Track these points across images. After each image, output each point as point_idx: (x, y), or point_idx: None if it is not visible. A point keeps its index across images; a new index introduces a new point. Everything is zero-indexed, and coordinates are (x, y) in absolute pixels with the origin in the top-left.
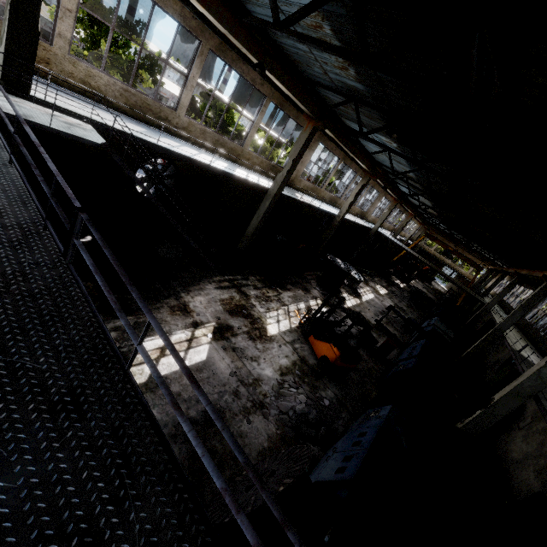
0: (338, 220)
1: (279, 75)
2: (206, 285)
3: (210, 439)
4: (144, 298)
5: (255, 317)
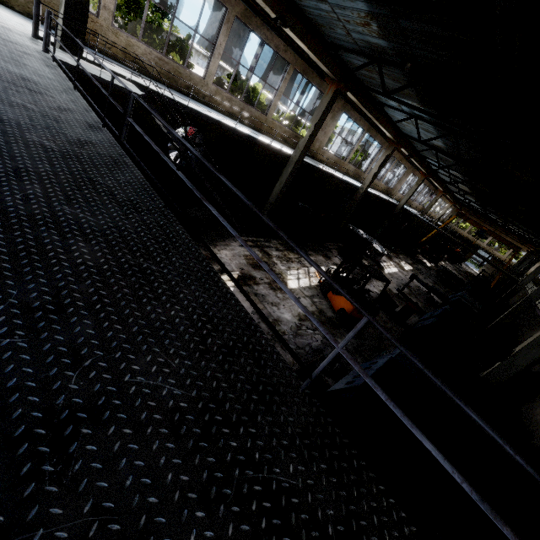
0: (362, 193)
1: (301, 34)
2: (231, 242)
3: None
4: None
5: (276, 272)
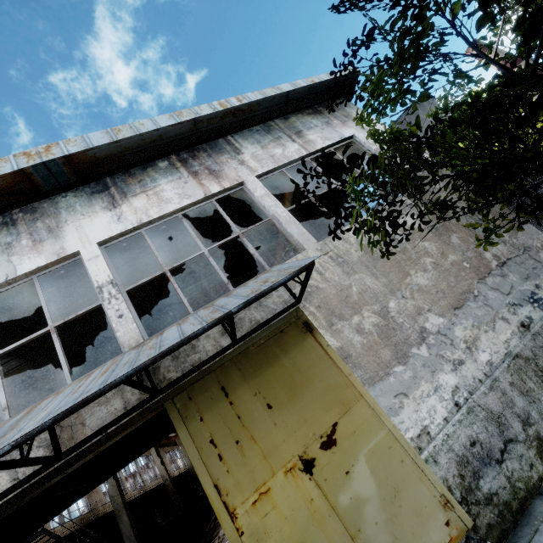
0: (170, 481)
1: None
2: None
3: None
4: None
5: None
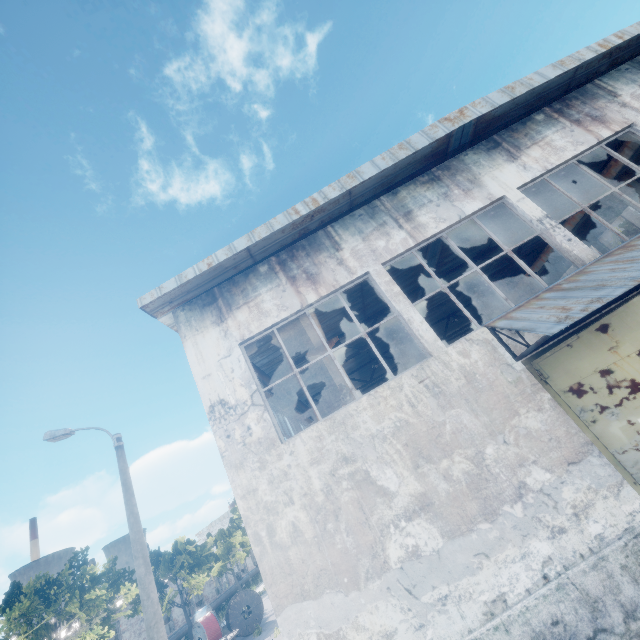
0: None
1: None
2: None
3: None
4: None
5: None
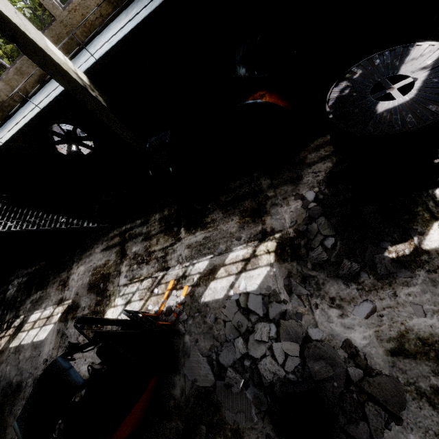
0: None
1: None
2: (97, 247)
3: (8, 404)
4: (54, 273)
5: (106, 294)
